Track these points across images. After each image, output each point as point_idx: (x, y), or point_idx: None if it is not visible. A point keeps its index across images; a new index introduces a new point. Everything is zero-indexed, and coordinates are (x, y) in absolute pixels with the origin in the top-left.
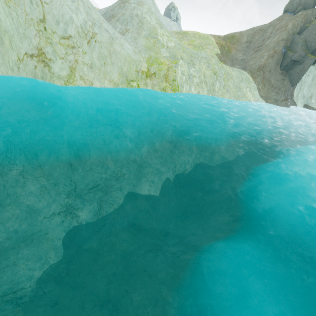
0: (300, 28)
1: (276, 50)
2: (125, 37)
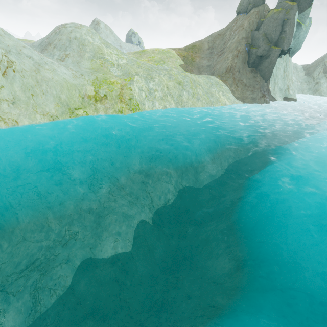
0: (257, 25)
1: (239, 49)
2: (65, 63)
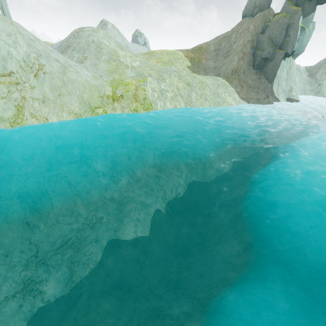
0: (262, 28)
1: (245, 52)
2: (84, 64)
